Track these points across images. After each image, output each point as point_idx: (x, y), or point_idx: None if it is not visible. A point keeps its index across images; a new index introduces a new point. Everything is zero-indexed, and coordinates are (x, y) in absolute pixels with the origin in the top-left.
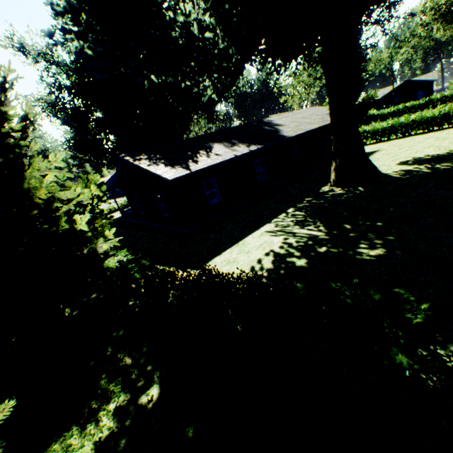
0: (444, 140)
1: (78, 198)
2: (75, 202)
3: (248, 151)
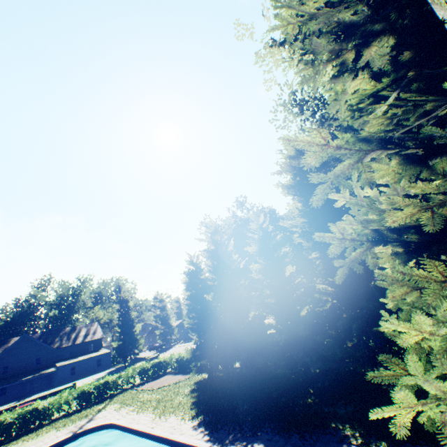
0: None
1: None
2: None
3: None
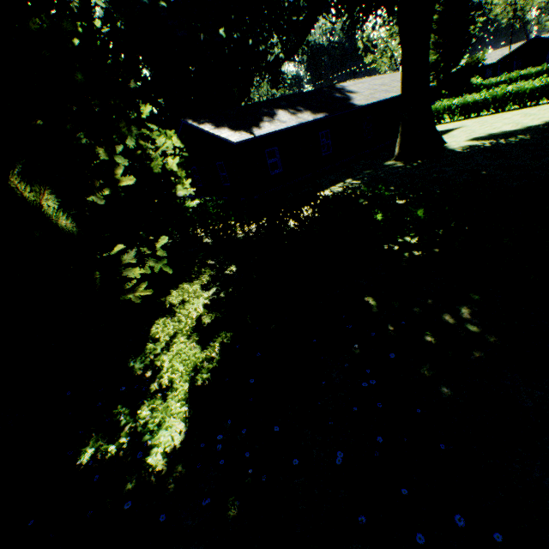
0: (529, 117)
1: (164, 149)
2: (160, 152)
3: (313, 119)
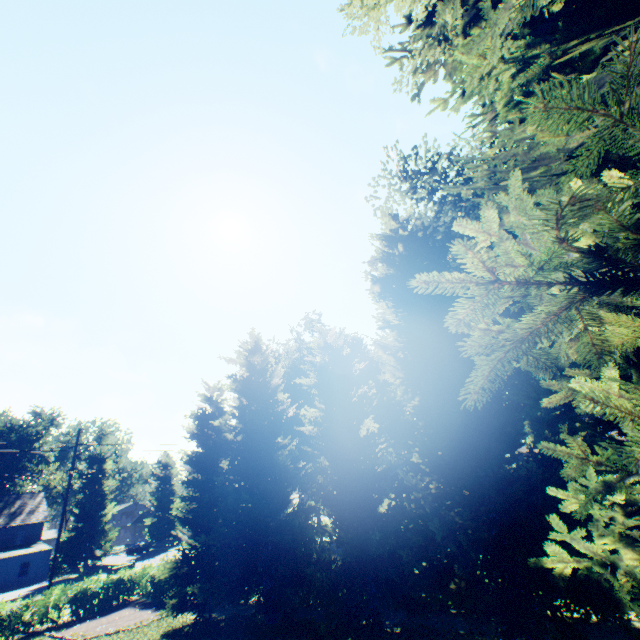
0: None
1: None
2: None
3: None
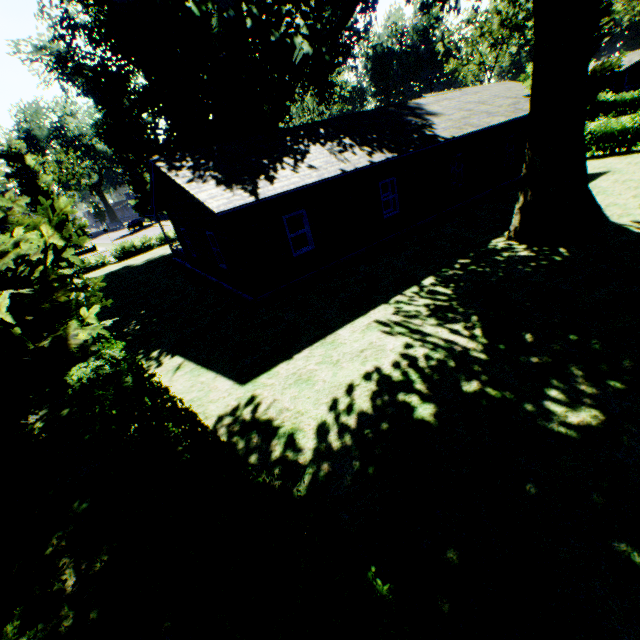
0: None
1: (20, 250)
2: (16, 257)
3: (368, 164)
